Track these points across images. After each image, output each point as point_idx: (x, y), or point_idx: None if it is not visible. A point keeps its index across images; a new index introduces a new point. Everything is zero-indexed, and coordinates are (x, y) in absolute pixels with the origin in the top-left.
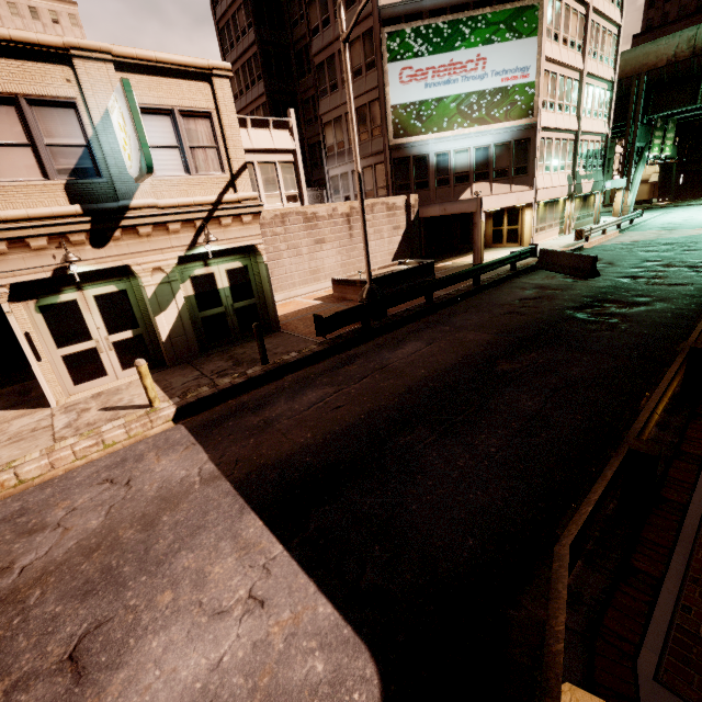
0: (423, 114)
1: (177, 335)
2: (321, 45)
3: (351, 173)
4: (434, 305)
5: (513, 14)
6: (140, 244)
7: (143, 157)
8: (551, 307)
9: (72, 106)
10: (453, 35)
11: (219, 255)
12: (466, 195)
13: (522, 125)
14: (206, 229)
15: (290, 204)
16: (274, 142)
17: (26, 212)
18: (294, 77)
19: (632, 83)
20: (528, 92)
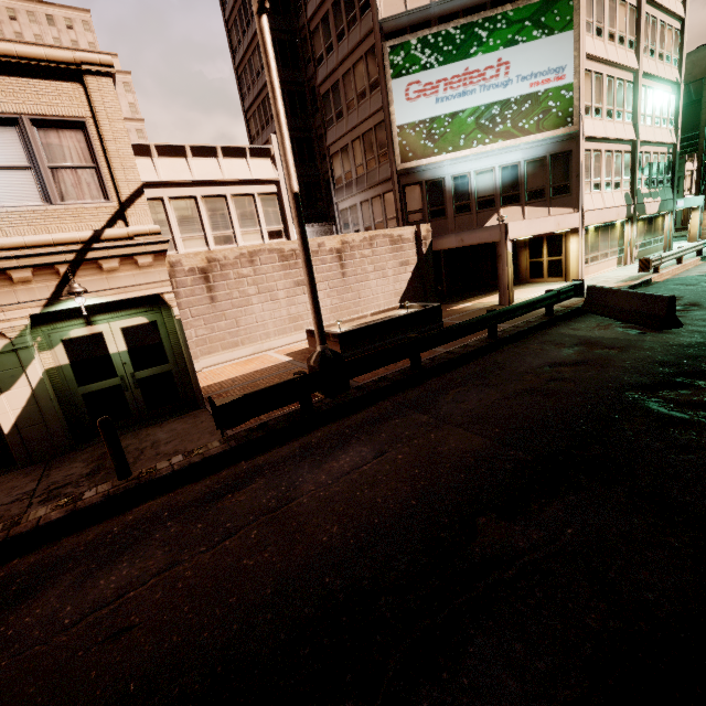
0: (435, 133)
1: (29, 422)
2: (326, 73)
3: (360, 205)
4: (423, 371)
5: (541, 8)
6: None
7: None
8: (600, 383)
9: None
10: (467, 41)
11: (111, 308)
12: (492, 223)
13: (560, 136)
14: (78, 276)
15: (272, 241)
16: (252, 171)
17: None
18: (309, 113)
19: (703, 86)
20: (564, 96)
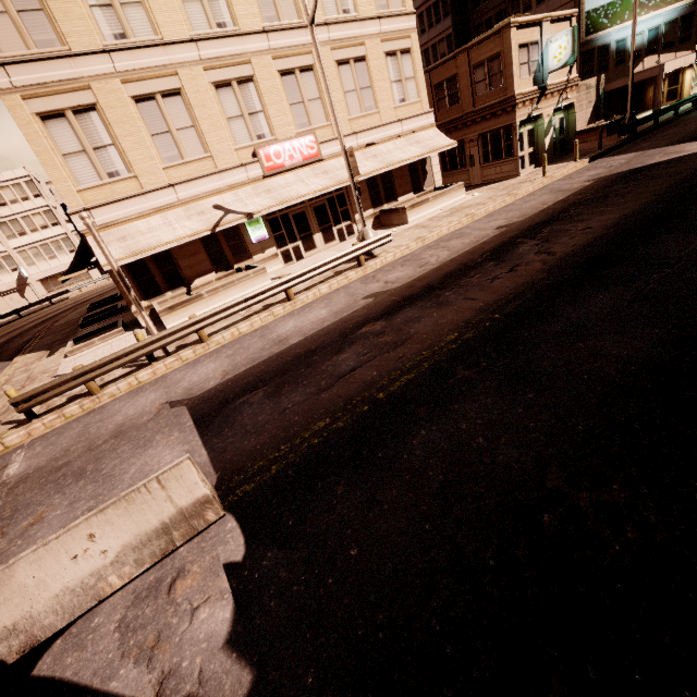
0: (610, 13)
1: (548, 149)
2: None
3: None
4: (659, 125)
5: None
6: (546, 103)
7: (573, 58)
8: None
9: (537, 44)
10: None
11: (557, 110)
12: (638, 69)
13: (688, 3)
14: (561, 95)
15: None
16: None
17: (527, 90)
18: (468, 8)
19: None
20: None
